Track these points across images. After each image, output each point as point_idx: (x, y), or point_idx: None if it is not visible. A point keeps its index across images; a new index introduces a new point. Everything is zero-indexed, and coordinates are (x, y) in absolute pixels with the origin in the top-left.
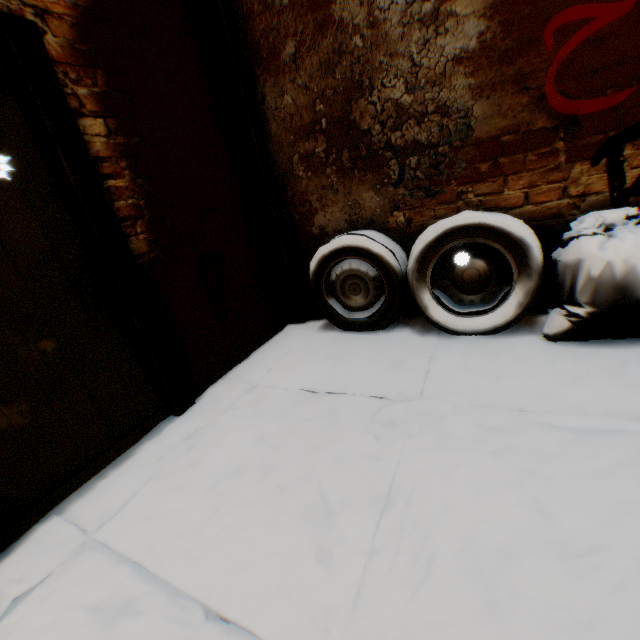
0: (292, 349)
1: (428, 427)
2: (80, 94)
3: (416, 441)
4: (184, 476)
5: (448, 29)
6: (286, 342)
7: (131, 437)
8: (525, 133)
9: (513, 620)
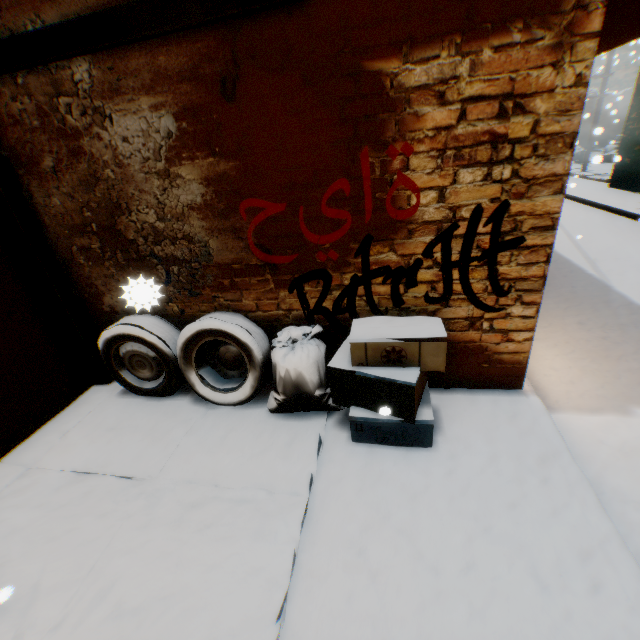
0: (84, 420)
1: (147, 507)
2: None
3: (132, 521)
4: None
5: (179, 184)
6: (83, 410)
7: None
8: (247, 265)
9: None
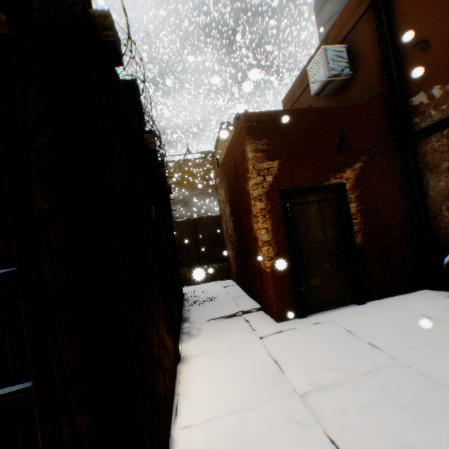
0: (422, 299)
1: None
2: (351, 197)
3: None
4: (360, 319)
5: None
6: (420, 296)
7: (340, 304)
8: None
9: None
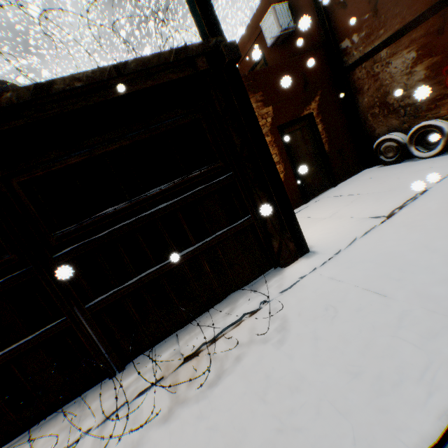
0: (365, 173)
1: (396, 175)
2: (317, 121)
3: (391, 177)
4: (339, 190)
5: (413, 75)
6: (364, 172)
7: (324, 189)
8: (442, 95)
9: (393, 185)
